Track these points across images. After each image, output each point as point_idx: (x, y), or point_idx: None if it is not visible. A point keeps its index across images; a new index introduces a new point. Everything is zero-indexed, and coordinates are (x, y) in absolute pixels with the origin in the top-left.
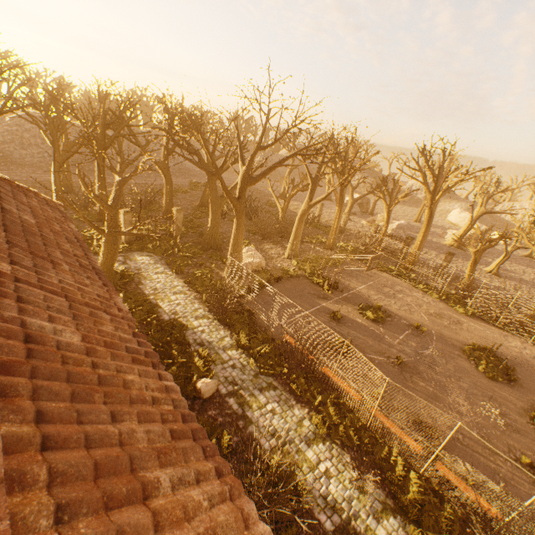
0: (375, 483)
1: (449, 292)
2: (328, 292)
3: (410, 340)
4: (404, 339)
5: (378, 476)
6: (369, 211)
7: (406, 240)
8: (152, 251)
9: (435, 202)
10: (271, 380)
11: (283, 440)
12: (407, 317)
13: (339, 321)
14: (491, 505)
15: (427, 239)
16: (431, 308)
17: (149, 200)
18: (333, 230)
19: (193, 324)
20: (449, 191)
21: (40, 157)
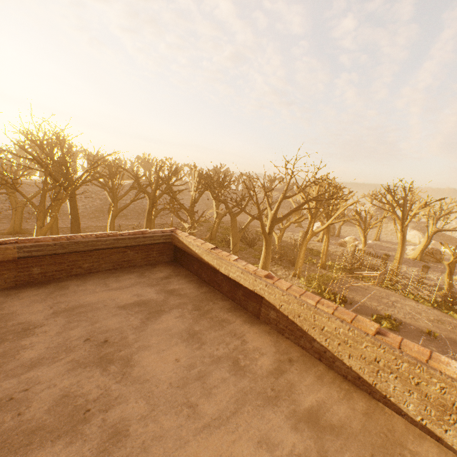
0: None
1: (437, 300)
2: (341, 305)
3: (429, 345)
4: (423, 345)
5: None
6: (335, 234)
7: (383, 257)
8: None
9: (405, 226)
10: None
11: None
12: (415, 324)
13: None
14: None
15: (392, 254)
16: (429, 314)
17: None
18: (324, 252)
19: None
20: (414, 217)
21: (83, 208)
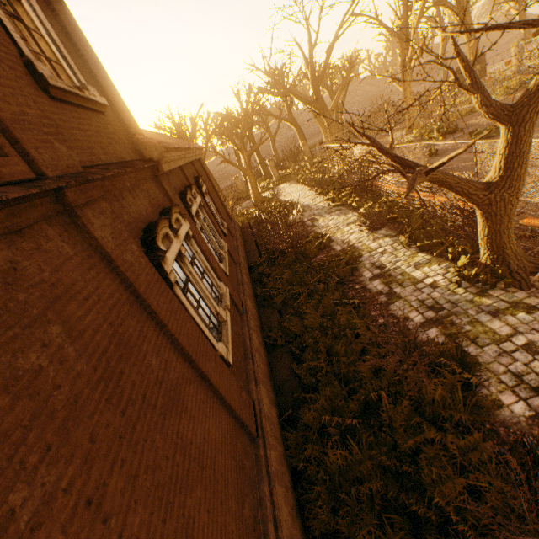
0: (389, 230)
1: None
2: (439, 139)
3: (538, 133)
4: None
5: (395, 227)
6: None
7: None
8: (290, 179)
9: None
10: (340, 208)
11: (331, 227)
12: None
13: (436, 156)
14: (519, 217)
15: None
16: None
17: (295, 153)
18: None
19: (301, 201)
20: None
21: None
